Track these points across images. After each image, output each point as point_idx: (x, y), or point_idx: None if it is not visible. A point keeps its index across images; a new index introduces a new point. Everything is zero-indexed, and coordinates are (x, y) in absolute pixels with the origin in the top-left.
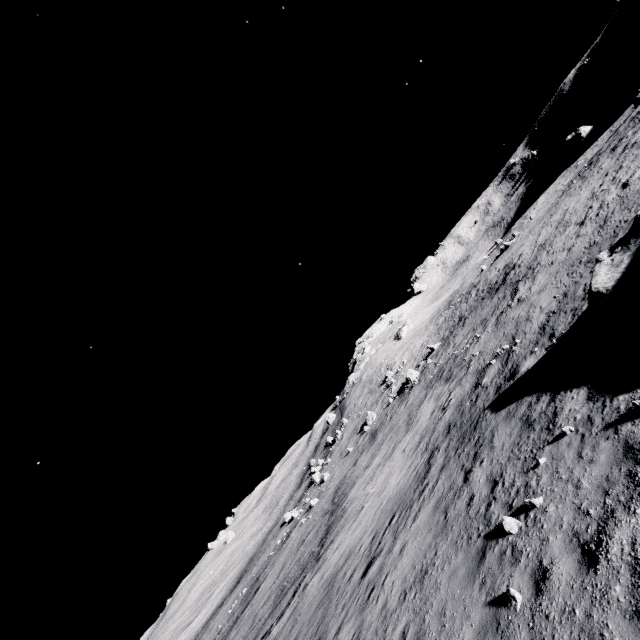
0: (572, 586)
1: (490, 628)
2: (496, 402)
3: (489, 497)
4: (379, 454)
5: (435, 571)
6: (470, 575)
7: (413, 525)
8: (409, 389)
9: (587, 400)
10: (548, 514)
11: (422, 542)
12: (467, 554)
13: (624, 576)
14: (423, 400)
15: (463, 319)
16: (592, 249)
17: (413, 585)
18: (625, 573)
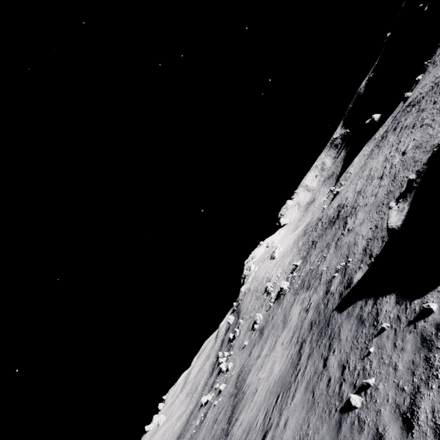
0: None
1: None
2: (340, 305)
3: (340, 379)
4: (266, 346)
5: None
6: None
7: (292, 403)
8: (283, 295)
9: (396, 303)
10: (379, 391)
11: (299, 417)
12: (329, 425)
13: (430, 438)
14: (293, 304)
15: (314, 243)
16: (389, 195)
17: None
18: (430, 435)
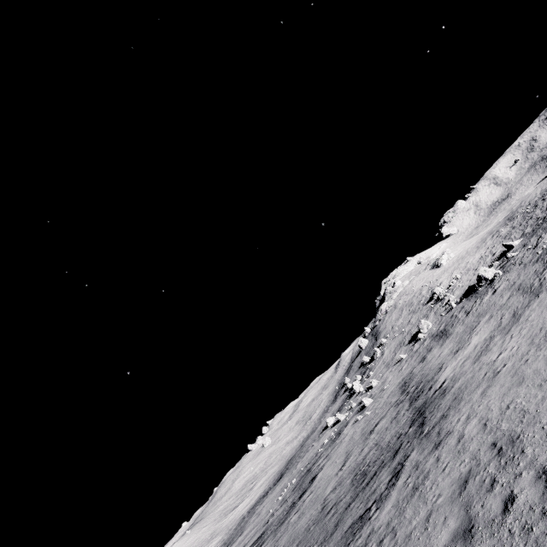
0: None
1: None
2: None
3: None
4: (477, 334)
5: None
6: None
7: None
8: (486, 285)
9: None
10: None
11: None
12: None
13: None
14: (544, 267)
15: None
16: None
17: None
18: None
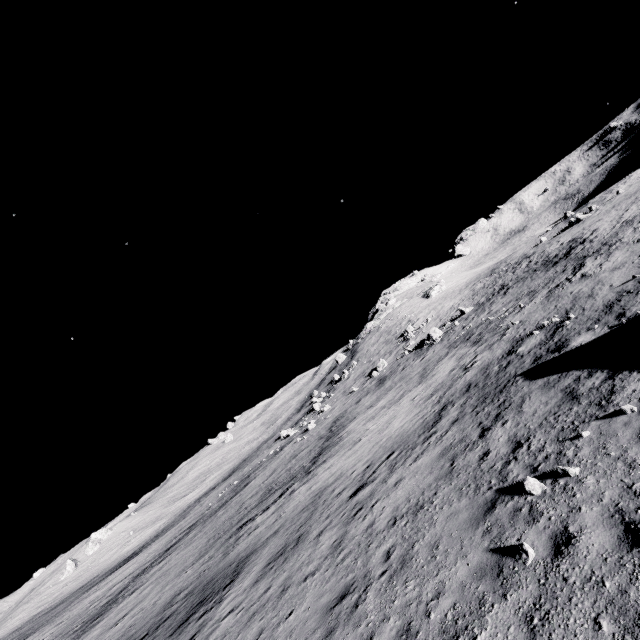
0: (605, 559)
1: (490, 572)
2: (532, 371)
3: (509, 456)
4: (385, 398)
5: (432, 508)
6: (473, 521)
7: (413, 464)
8: (428, 346)
9: None
10: (584, 485)
11: (421, 481)
12: (472, 502)
13: None
14: (443, 358)
15: (506, 288)
16: None
17: (405, 515)
18: None
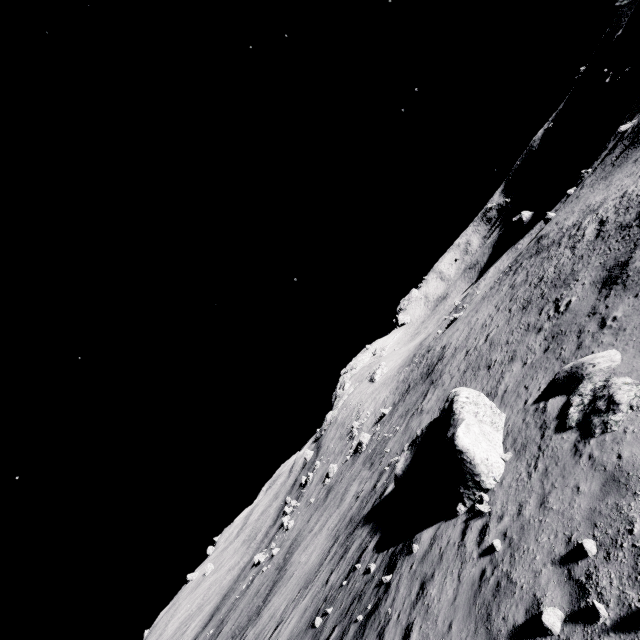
0: None
1: None
2: (367, 515)
3: (325, 598)
4: (320, 521)
5: None
6: None
7: (301, 604)
8: (360, 452)
9: (373, 547)
10: (328, 619)
11: (297, 620)
12: (303, 634)
13: None
14: (356, 477)
15: (408, 391)
16: None
17: None
18: None
